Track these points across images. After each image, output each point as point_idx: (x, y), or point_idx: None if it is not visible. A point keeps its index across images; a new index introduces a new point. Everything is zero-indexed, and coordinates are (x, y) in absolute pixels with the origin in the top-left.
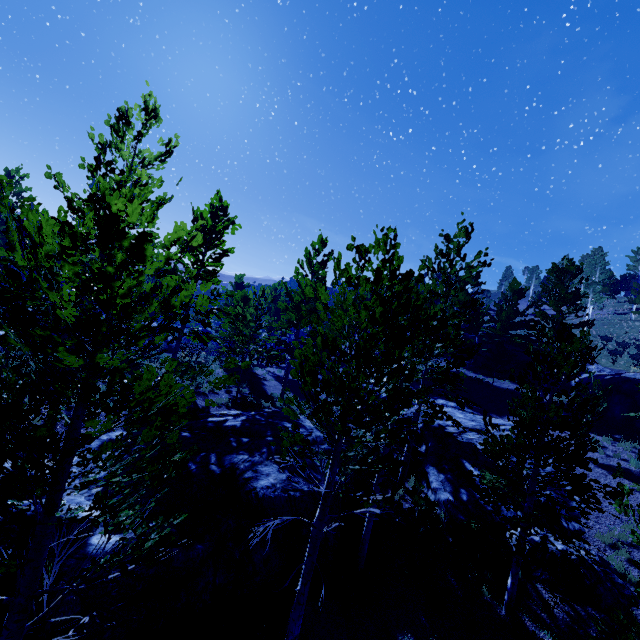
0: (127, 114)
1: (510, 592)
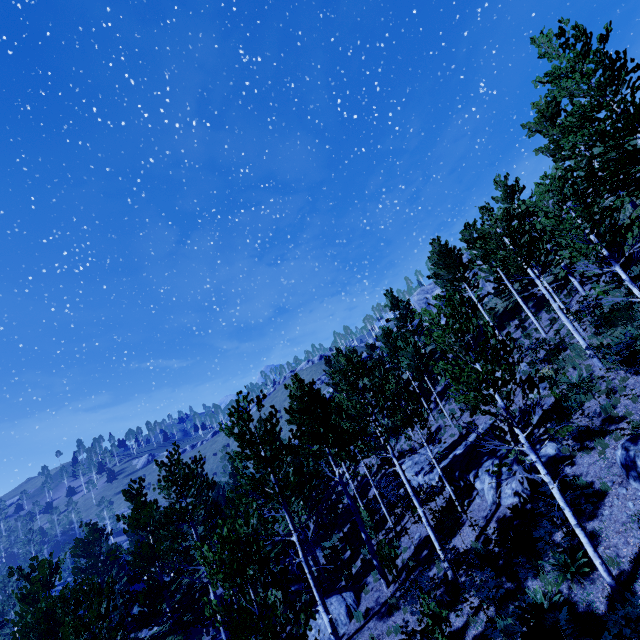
0: None
1: None
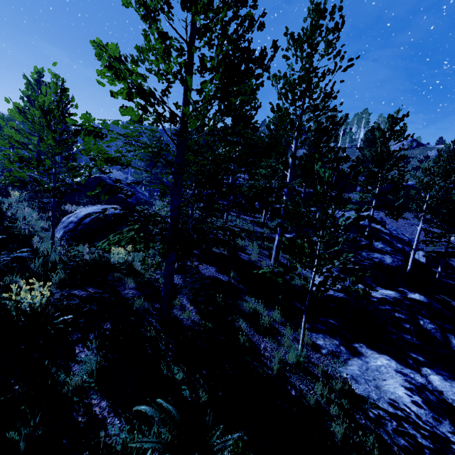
0: (322, 13)
1: (440, 272)
